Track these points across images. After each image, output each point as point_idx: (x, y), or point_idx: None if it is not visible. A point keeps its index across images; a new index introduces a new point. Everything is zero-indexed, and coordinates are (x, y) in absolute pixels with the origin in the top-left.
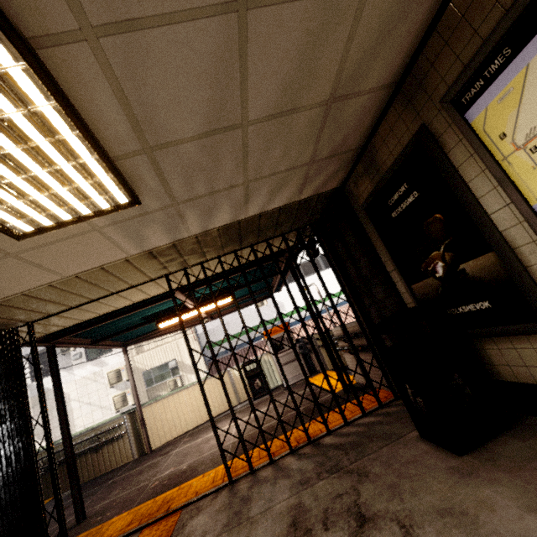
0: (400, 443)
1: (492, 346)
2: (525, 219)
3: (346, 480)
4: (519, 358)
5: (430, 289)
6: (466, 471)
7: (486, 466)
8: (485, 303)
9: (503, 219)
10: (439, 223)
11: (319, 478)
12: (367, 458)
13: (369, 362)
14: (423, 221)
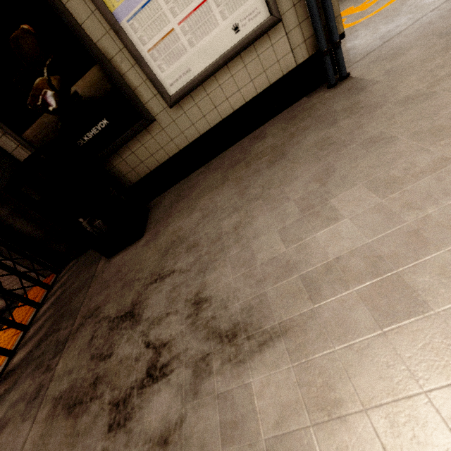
0: (98, 275)
1: (119, 160)
2: (111, 26)
3: (83, 331)
4: (137, 158)
5: (49, 128)
6: (153, 236)
7: (158, 226)
8: (104, 121)
9: (93, 29)
10: (31, 37)
11: (52, 368)
12: (83, 307)
13: (1, 271)
14: (7, 35)
